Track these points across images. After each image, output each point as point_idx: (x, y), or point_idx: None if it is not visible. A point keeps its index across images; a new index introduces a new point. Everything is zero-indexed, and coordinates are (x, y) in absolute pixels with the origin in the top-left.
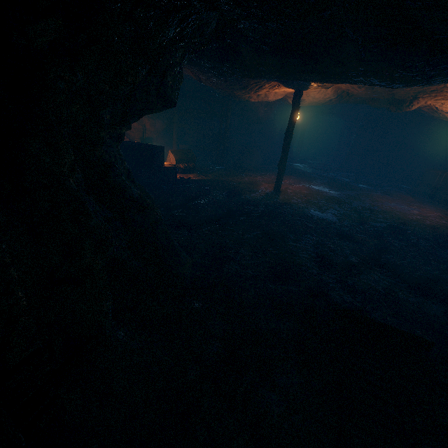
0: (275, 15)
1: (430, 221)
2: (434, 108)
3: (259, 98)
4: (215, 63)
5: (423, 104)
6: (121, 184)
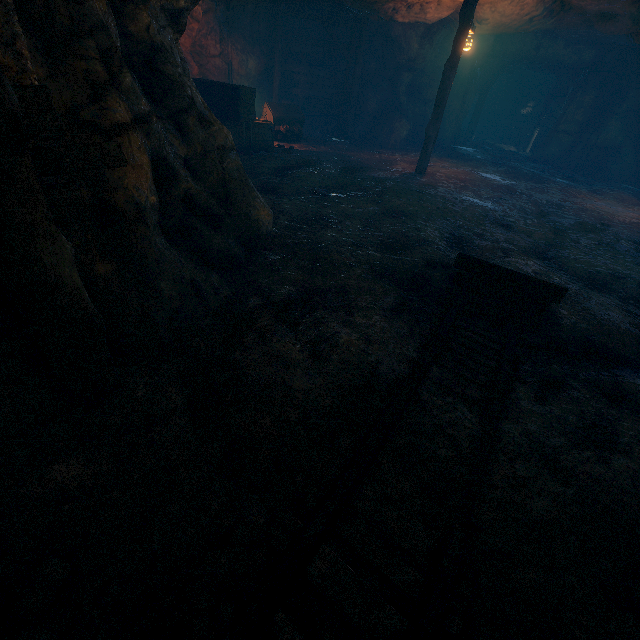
0: None
1: None
2: None
3: (410, 14)
4: None
5: None
6: (176, 76)
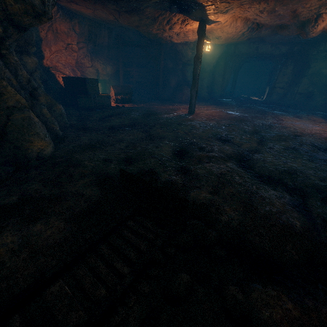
0: None
1: None
2: None
3: (180, 38)
4: None
5: None
6: None
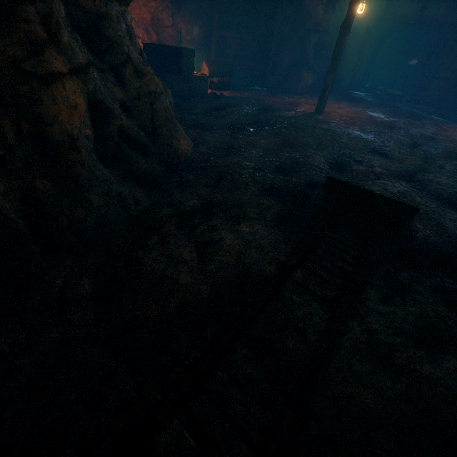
0: None
1: None
2: None
3: None
4: None
5: None
6: (116, 37)
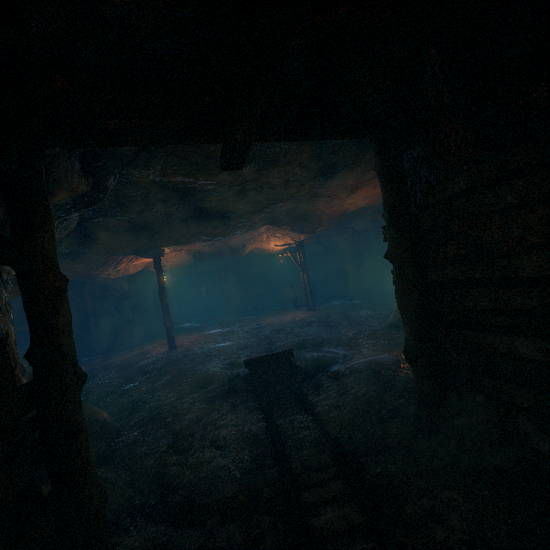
0: (123, 213)
1: (298, 318)
2: (260, 249)
3: (119, 273)
4: (74, 248)
5: (252, 248)
6: None
